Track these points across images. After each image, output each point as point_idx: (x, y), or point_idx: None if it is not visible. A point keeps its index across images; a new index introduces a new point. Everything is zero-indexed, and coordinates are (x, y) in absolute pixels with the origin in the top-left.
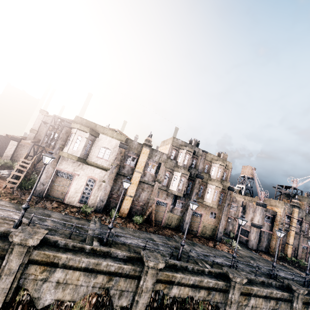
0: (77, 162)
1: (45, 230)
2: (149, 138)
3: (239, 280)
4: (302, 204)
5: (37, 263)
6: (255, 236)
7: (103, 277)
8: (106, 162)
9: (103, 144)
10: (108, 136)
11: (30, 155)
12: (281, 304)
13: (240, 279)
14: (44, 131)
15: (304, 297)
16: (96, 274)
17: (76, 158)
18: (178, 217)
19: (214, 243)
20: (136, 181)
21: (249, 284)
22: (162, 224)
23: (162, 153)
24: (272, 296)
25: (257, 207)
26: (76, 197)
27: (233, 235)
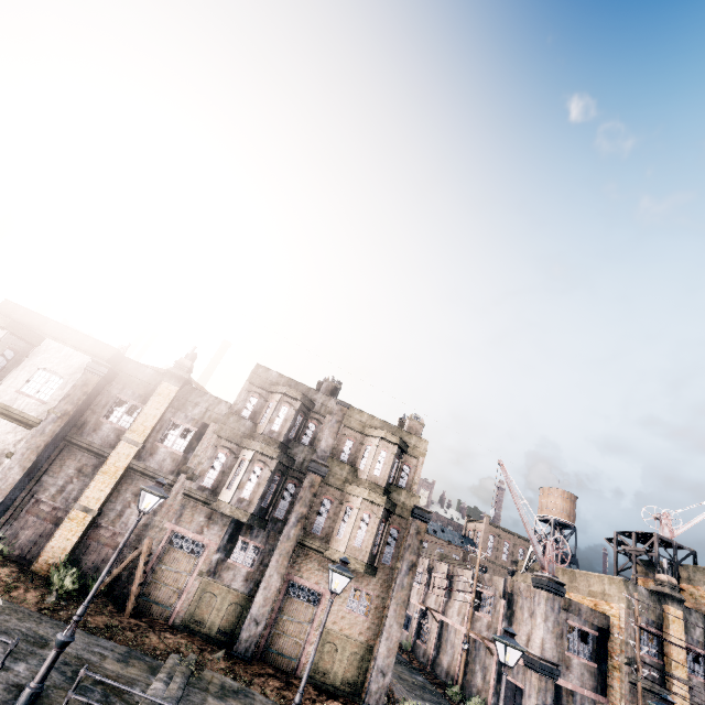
0: None
1: None
2: (186, 361)
3: None
4: (700, 594)
5: None
6: None
7: None
8: (38, 407)
9: (47, 363)
10: (69, 346)
11: None
12: None
13: None
14: None
15: None
16: None
17: None
18: (237, 598)
19: None
20: (119, 466)
21: None
22: (171, 619)
23: (217, 400)
24: None
25: (536, 592)
26: None
27: None
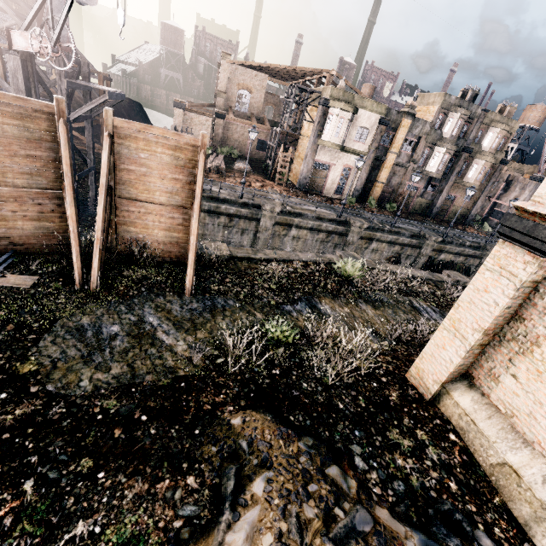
0: (333, 150)
1: (360, 219)
2: (414, 103)
3: None
4: None
5: (362, 239)
6: None
7: (398, 247)
8: (362, 147)
9: (361, 123)
10: (367, 110)
11: (272, 144)
12: None
13: None
14: (233, 91)
15: None
16: (394, 246)
17: (339, 147)
18: (428, 202)
19: (463, 227)
20: (390, 165)
21: None
22: (408, 211)
23: (424, 122)
24: None
25: (530, 182)
26: (332, 189)
27: (479, 219)
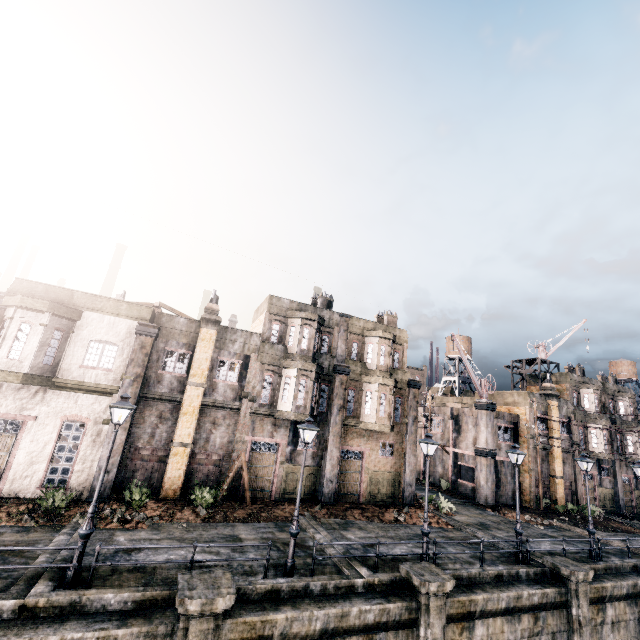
0: (28, 388)
1: None
2: (213, 305)
3: (434, 588)
4: (563, 389)
5: None
6: (486, 475)
7: None
8: (108, 376)
9: (95, 334)
10: (107, 314)
11: None
12: (546, 619)
13: (438, 583)
14: None
15: (591, 588)
16: None
17: (18, 377)
18: (310, 471)
19: (397, 513)
20: (194, 406)
21: (467, 589)
22: (272, 496)
23: (248, 333)
24: (523, 605)
25: (479, 412)
26: (33, 475)
27: (446, 485)
